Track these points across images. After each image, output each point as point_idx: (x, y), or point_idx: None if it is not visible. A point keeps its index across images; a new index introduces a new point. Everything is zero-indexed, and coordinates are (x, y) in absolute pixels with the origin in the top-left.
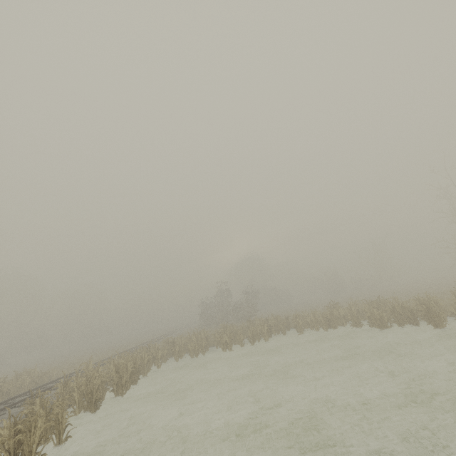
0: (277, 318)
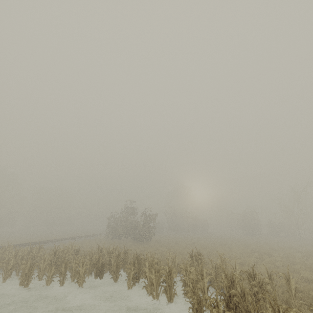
0: (121, 253)
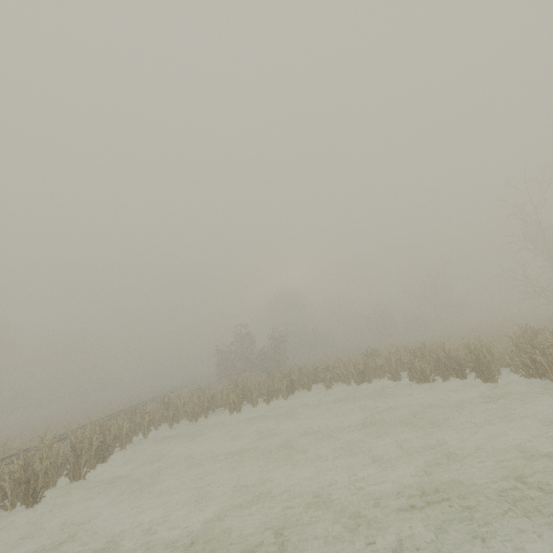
0: (302, 369)
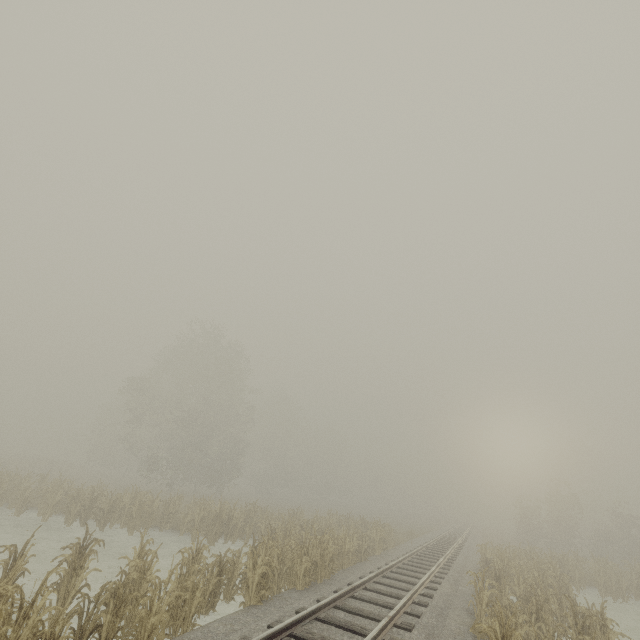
0: None
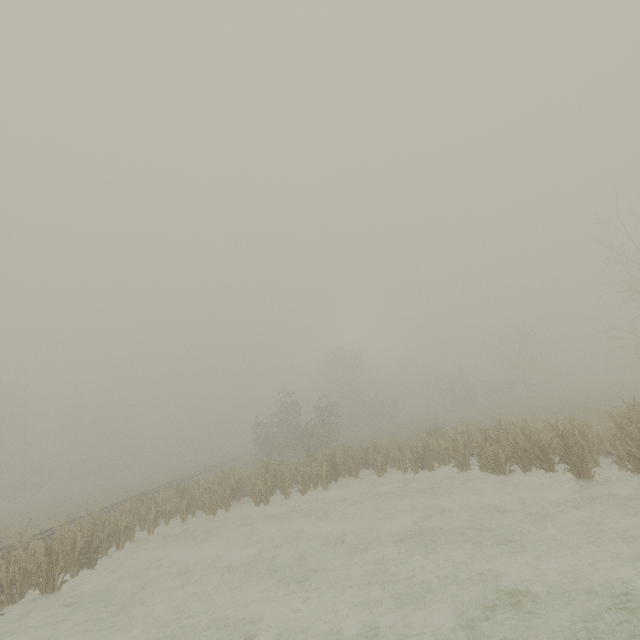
0: (348, 451)
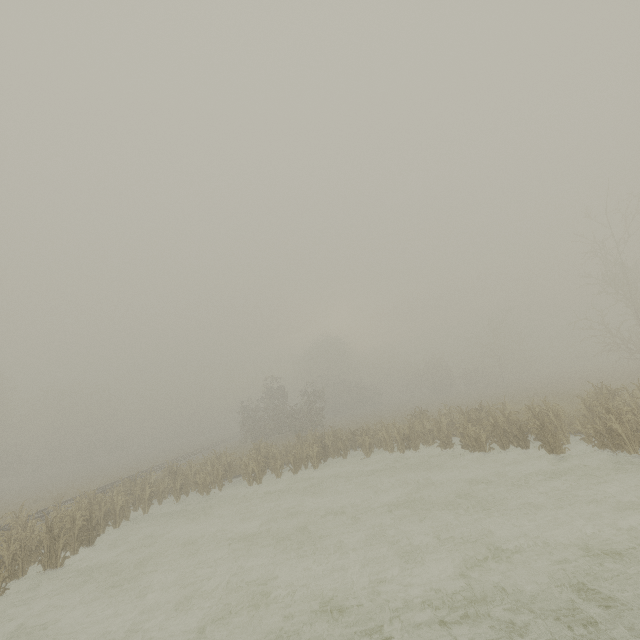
0: (337, 433)
